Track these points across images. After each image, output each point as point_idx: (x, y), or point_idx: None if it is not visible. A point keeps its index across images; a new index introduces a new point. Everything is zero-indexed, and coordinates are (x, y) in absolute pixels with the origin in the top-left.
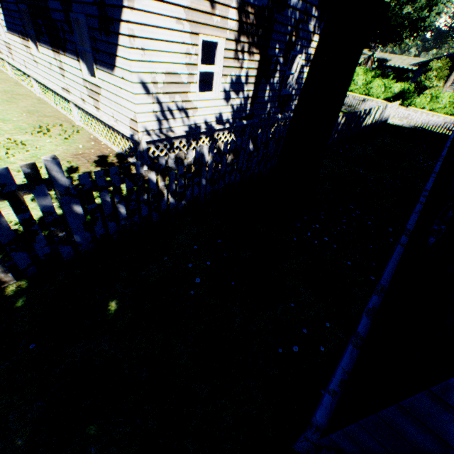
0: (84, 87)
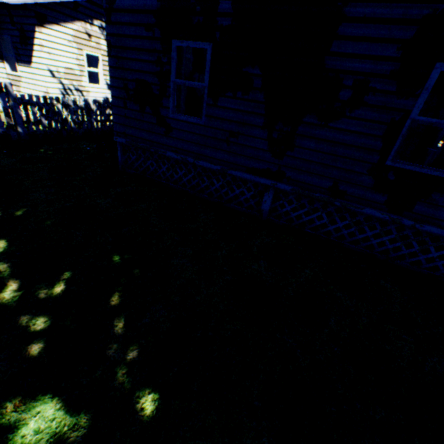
0: (7, 79)
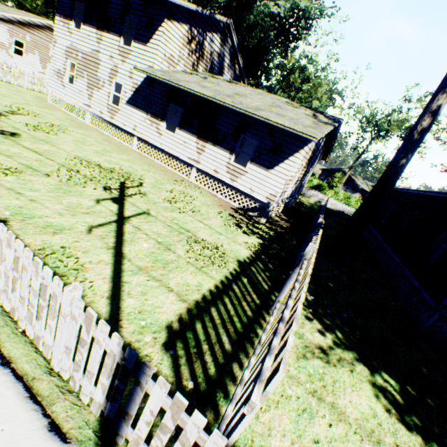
0: (224, 166)
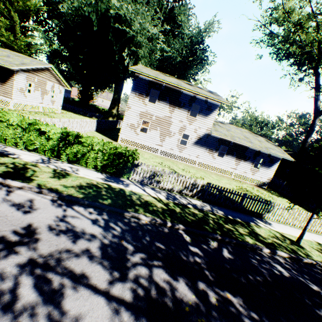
0: (249, 169)
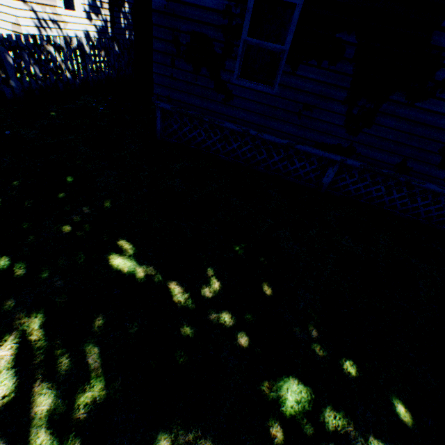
0: None
